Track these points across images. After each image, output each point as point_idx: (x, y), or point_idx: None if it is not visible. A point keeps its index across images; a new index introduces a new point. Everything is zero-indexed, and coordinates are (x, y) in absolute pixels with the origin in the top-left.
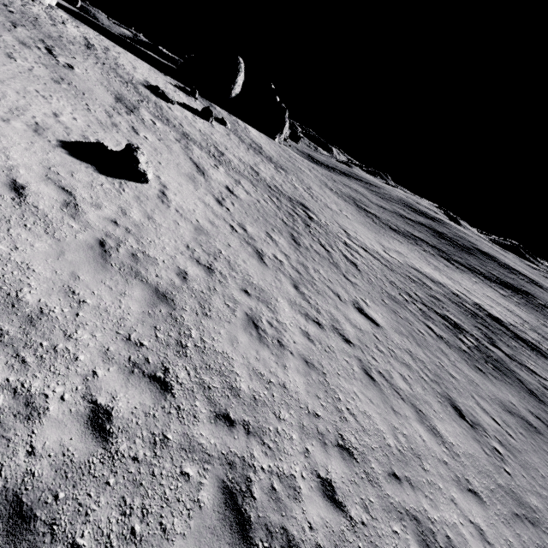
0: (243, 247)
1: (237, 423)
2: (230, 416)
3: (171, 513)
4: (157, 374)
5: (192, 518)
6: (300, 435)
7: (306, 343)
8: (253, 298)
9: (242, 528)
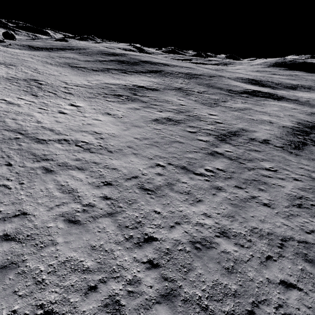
0: (8, 105)
1: (29, 133)
2: (27, 133)
3: (19, 143)
4: (0, 134)
5: (25, 143)
6: (50, 131)
7: (48, 118)
8: (22, 115)
9: (38, 141)
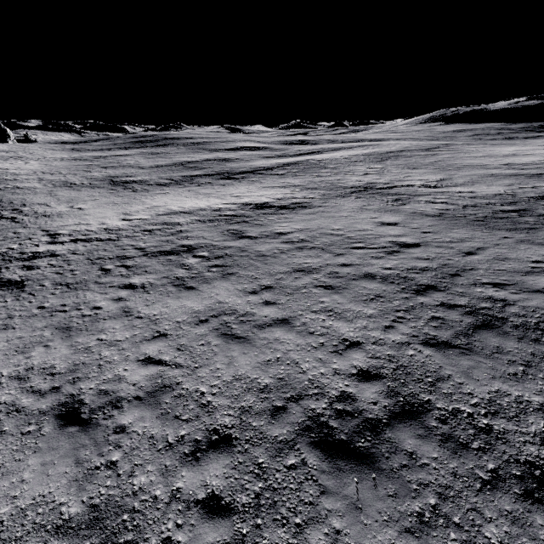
0: None
1: None
2: None
3: None
4: None
5: None
6: None
7: None
8: None
9: None
